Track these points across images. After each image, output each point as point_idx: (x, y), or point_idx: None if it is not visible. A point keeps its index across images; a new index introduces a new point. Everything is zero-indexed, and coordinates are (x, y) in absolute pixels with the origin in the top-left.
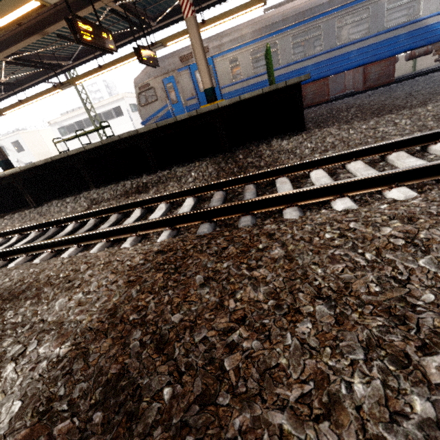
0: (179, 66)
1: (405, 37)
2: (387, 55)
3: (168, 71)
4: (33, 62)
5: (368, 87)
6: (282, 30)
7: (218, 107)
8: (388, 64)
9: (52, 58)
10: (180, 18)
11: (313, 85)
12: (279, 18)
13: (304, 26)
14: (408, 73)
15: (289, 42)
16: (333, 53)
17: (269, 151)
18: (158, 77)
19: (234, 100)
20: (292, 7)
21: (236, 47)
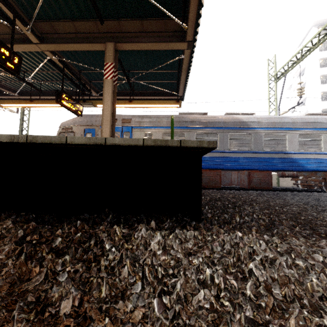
0: None
1: (278, 160)
2: (266, 168)
3: (92, 125)
4: None
5: (252, 187)
6: (189, 127)
7: (67, 142)
8: (266, 175)
9: None
10: (119, 99)
11: (209, 172)
12: (189, 120)
13: (206, 130)
14: (275, 186)
15: (194, 137)
16: (226, 154)
17: (118, 253)
18: (82, 126)
19: (95, 139)
20: (199, 117)
21: (152, 127)
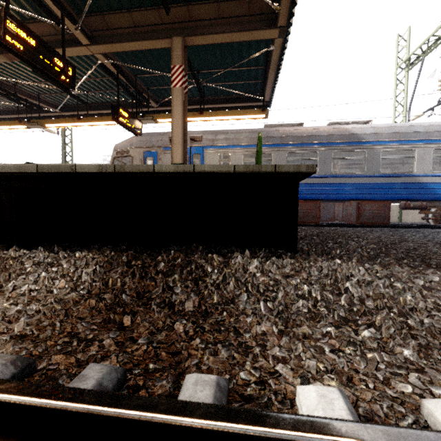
0: (166, 145)
1: (401, 186)
2: (382, 197)
3: (153, 146)
4: (2, 90)
5: (362, 223)
6: (279, 145)
7: (155, 171)
8: (383, 207)
9: (35, 98)
10: None
11: (304, 204)
12: (278, 135)
13: (302, 148)
14: (395, 222)
15: (285, 157)
16: (327, 180)
17: (219, 275)
18: (141, 148)
19: (183, 167)
20: (292, 130)
21: (230, 146)
